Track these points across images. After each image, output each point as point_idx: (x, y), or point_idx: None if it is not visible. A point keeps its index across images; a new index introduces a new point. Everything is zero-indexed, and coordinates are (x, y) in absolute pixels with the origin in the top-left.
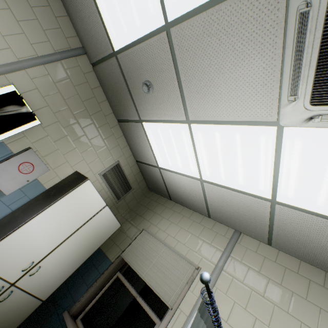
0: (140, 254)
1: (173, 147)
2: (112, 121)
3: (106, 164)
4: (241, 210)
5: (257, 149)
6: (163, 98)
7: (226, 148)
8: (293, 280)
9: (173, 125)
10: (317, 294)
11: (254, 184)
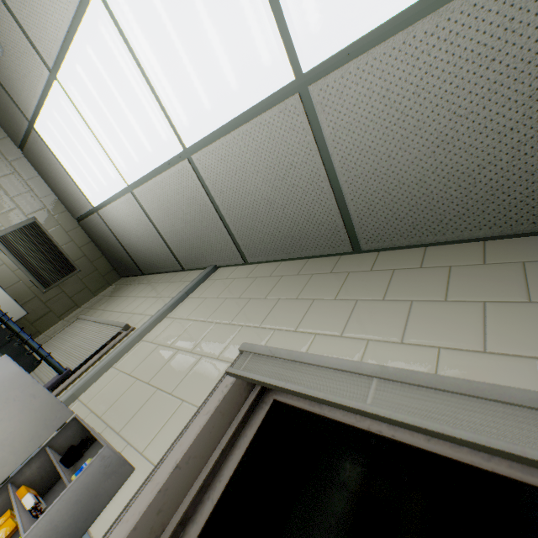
0: (51, 347)
1: (77, 147)
2: (10, 151)
3: (7, 221)
4: (186, 211)
5: (114, 57)
6: (15, 52)
7: (100, 89)
8: (260, 285)
9: (51, 98)
10: (284, 287)
11: (157, 137)
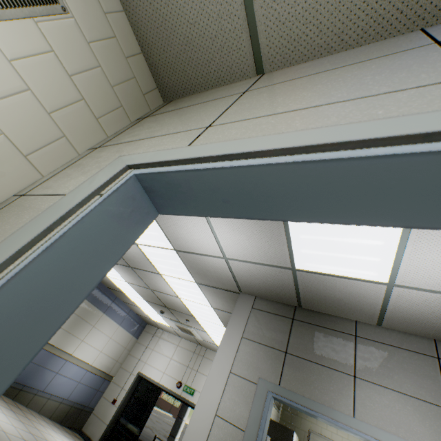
0: None
1: None
2: None
3: None
4: None
5: None
6: None
7: None
8: None
9: None
10: None
11: None
